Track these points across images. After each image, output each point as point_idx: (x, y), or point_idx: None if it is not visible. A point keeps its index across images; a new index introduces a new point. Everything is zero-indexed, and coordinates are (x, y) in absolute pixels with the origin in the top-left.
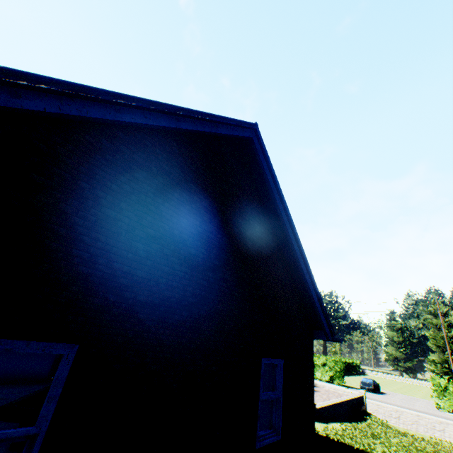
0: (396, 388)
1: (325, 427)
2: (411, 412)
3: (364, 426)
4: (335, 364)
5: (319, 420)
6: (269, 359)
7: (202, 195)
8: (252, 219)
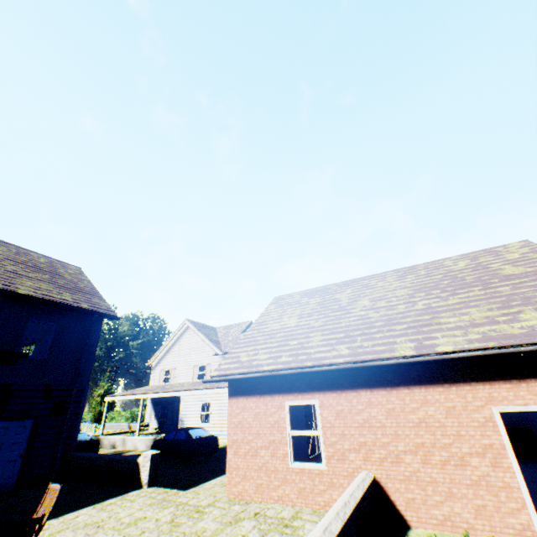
0: None
1: None
2: None
3: None
4: None
5: None
6: None
7: None
8: None
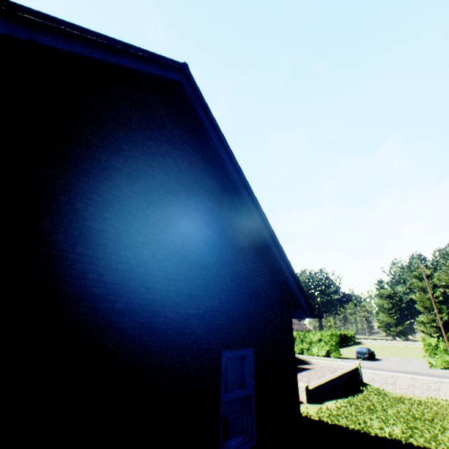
0: (390, 352)
1: (319, 408)
2: (406, 376)
3: (361, 399)
4: (330, 339)
5: (313, 401)
6: (232, 351)
7: (111, 152)
8: (196, 186)
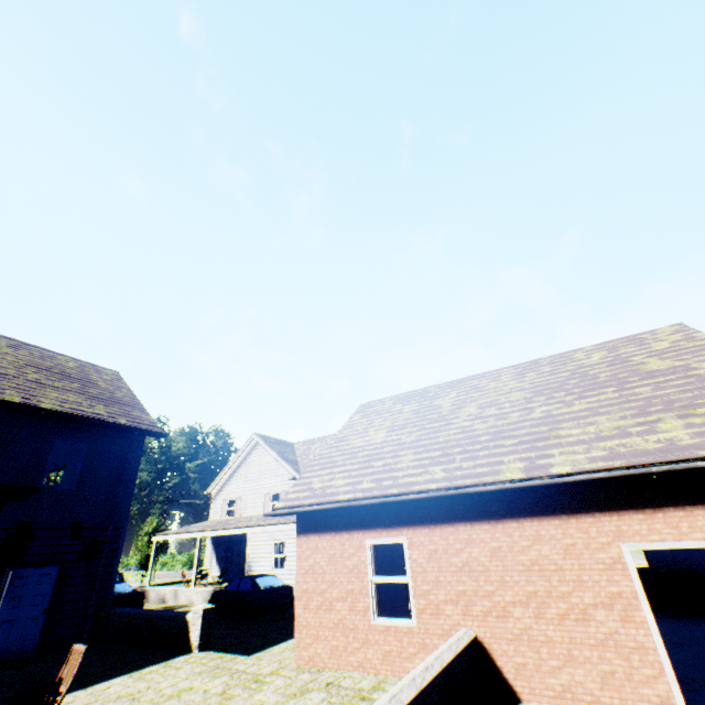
0: None
1: None
2: None
3: None
4: None
5: None
6: None
7: None
8: None
